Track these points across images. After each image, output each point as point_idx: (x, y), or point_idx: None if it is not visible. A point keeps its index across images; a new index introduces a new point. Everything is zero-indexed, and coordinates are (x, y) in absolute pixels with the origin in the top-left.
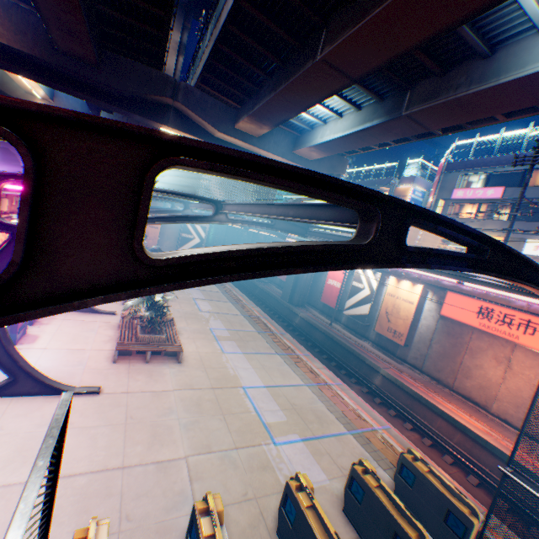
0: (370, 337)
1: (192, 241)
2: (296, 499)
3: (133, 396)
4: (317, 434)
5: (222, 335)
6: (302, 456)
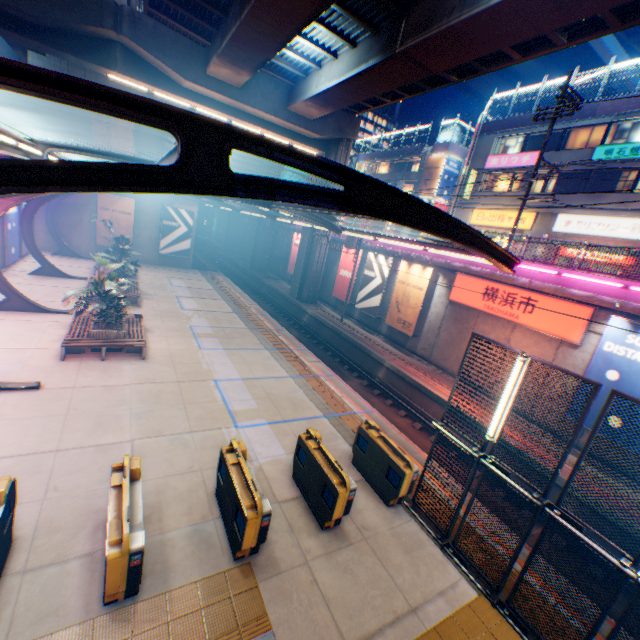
0: (382, 331)
1: (177, 230)
2: (225, 460)
3: (80, 390)
4: (287, 419)
5: (204, 333)
6: (264, 437)
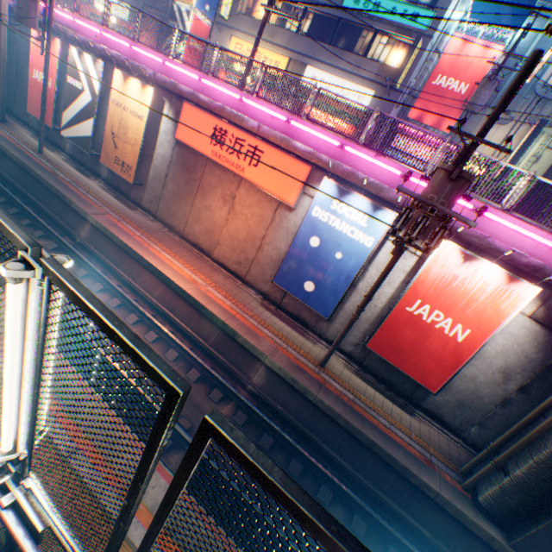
0: (103, 175)
1: None
2: None
3: None
4: None
5: None
6: None
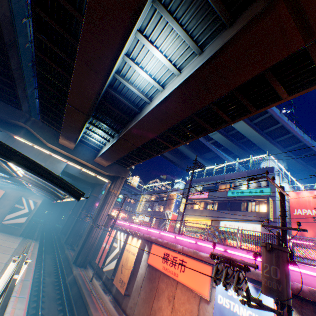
0: (113, 290)
1: (22, 210)
2: None
3: None
4: None
5: None
6: None
